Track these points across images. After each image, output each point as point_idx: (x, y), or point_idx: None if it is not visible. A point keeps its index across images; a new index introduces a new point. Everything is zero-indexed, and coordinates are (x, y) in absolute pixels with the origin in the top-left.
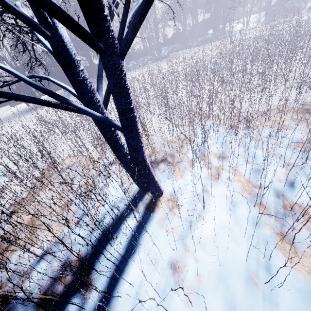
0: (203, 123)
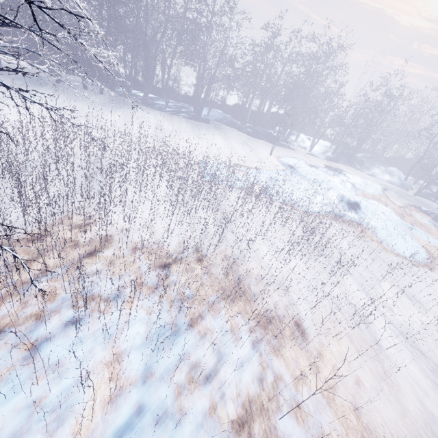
0: (74, 219)
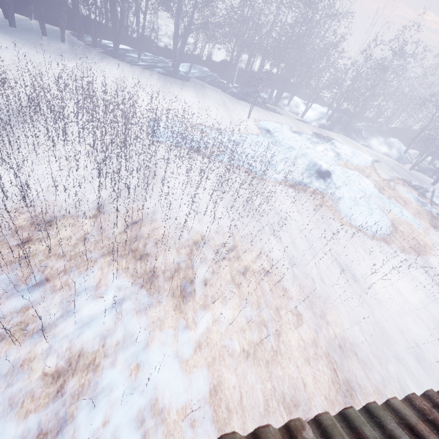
0: None
